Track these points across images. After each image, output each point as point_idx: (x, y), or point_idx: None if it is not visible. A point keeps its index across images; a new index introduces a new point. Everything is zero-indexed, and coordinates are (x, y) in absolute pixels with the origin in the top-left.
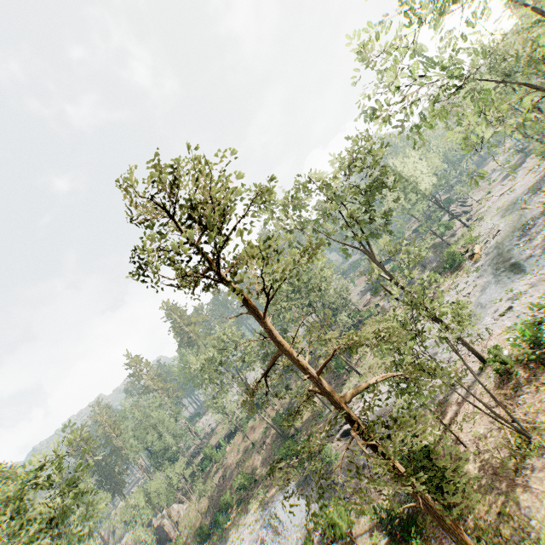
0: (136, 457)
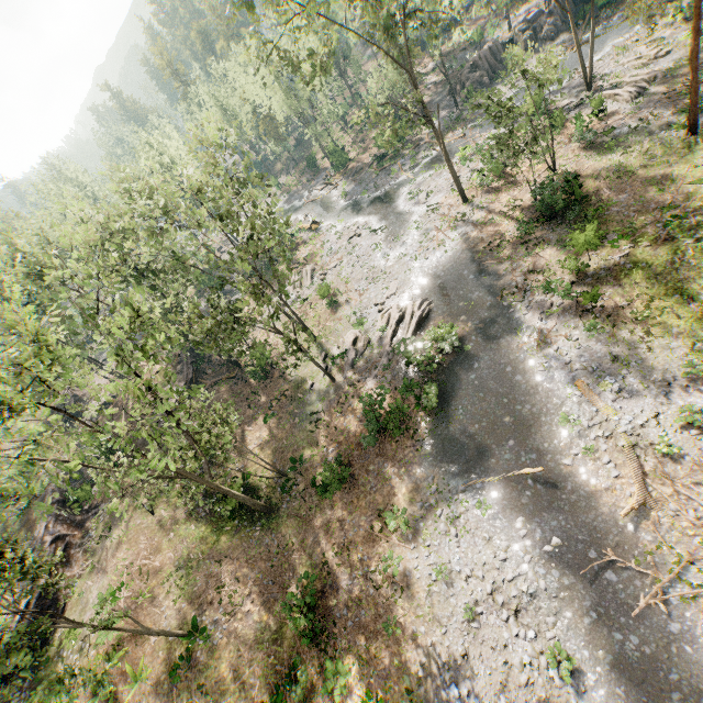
0: None
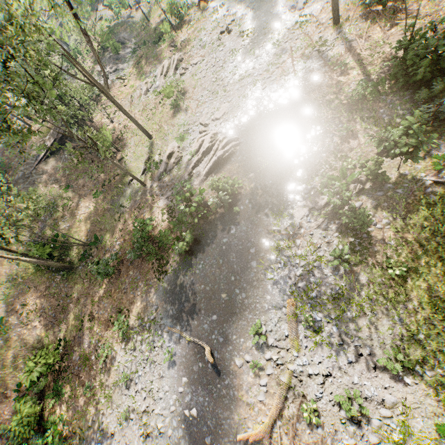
0: None
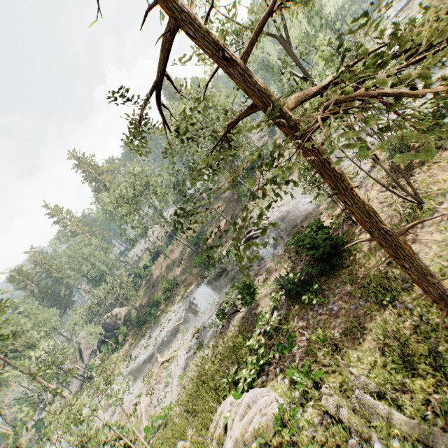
0: (76, 283)
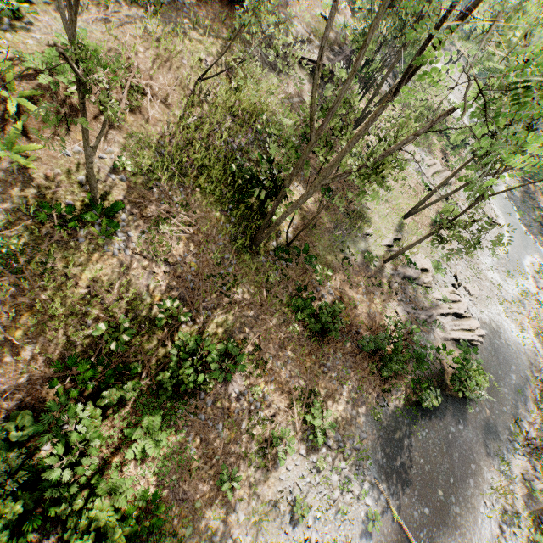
0: None
